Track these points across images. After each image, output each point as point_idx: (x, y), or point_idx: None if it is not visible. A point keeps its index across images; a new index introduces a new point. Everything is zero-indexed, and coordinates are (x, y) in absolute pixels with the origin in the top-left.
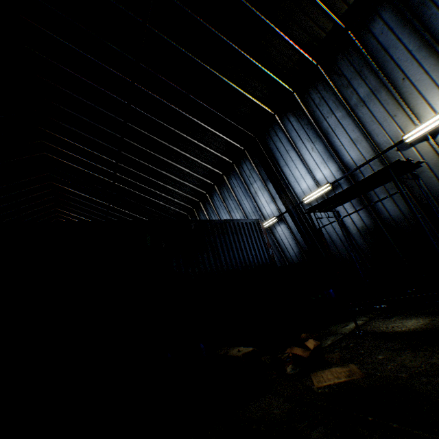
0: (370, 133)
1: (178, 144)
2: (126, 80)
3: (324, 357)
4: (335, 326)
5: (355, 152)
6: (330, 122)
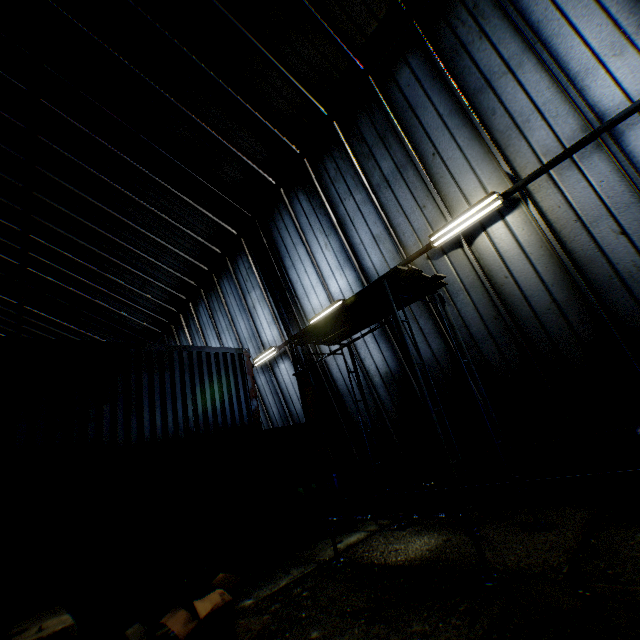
0: (395, 229)
1: (133, 214)
2: (24, 90)
3: (242, 625)
4: (325, 541)
5: (378, 256)
6: (348, 207)
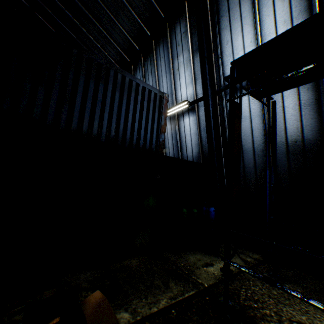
0: None
1: None
2: None
3: None
4: (196, 256)
5: None
6: None
